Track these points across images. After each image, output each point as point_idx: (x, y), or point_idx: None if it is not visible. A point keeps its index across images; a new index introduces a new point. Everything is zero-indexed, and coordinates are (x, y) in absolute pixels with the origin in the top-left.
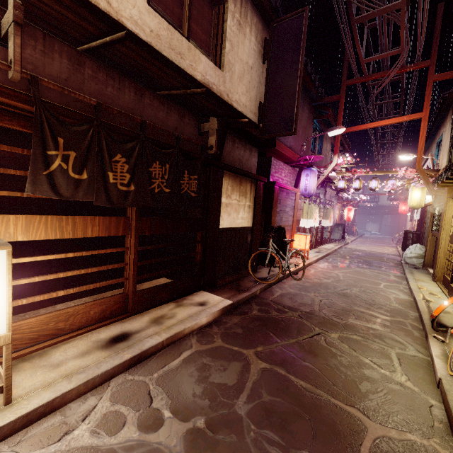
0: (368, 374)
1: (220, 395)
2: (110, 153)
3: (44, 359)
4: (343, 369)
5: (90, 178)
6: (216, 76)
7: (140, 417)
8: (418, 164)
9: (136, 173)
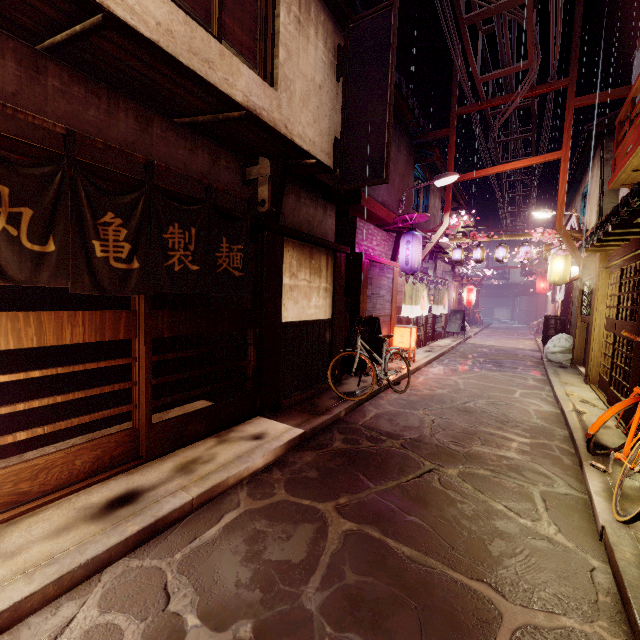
0: (501, 527)
1: (279, 580)
2: (95, 211)
3: None
4: (466, 522)
5: (62, 250)
6: (267, 98)
7: (147, 630)
8: (559, 223)
9: (142, 241)
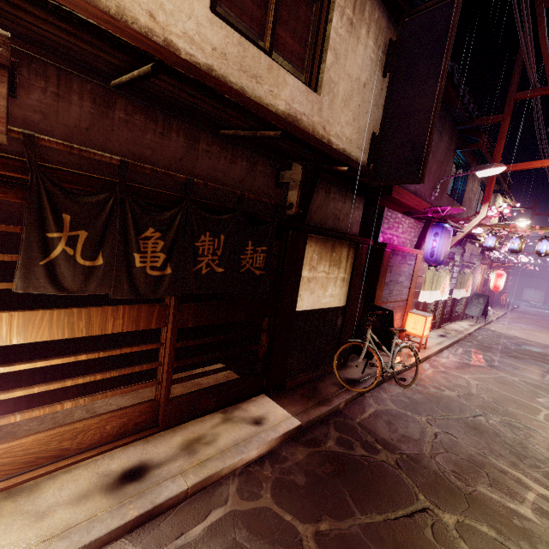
0: None
1: None
2: (138, 228)
3: (31, 499)
4: None
5: (108, 263)
6: (309, 103)
7: None
8: None
9: (176, 250)
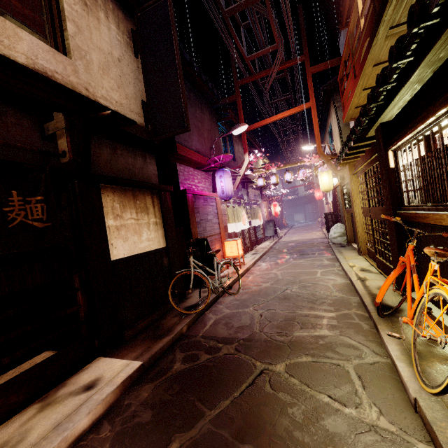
0: (331, 427)
1: None
2: None
3: None
4: (298, 433)
5: None
6: (59, 63)
7: None
8: (319, 149)
9: None
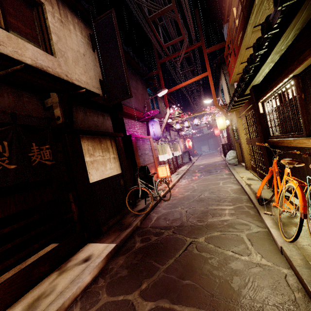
0: (234, 266)
1: None
2: None
3: None
4: (215, 271)
5: None
6: (50, 61)
7: None
8: (215, 102)
9: None
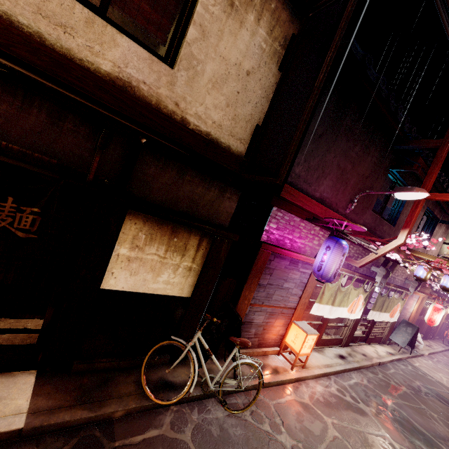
0: None
1: None
2: None
3: None
4: None
5: None
6: (154, 72)
7: None
8: None
9: None
